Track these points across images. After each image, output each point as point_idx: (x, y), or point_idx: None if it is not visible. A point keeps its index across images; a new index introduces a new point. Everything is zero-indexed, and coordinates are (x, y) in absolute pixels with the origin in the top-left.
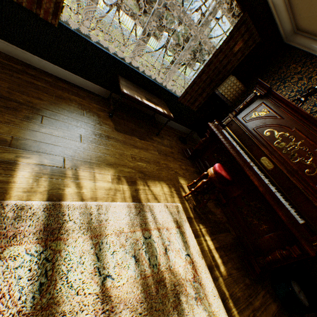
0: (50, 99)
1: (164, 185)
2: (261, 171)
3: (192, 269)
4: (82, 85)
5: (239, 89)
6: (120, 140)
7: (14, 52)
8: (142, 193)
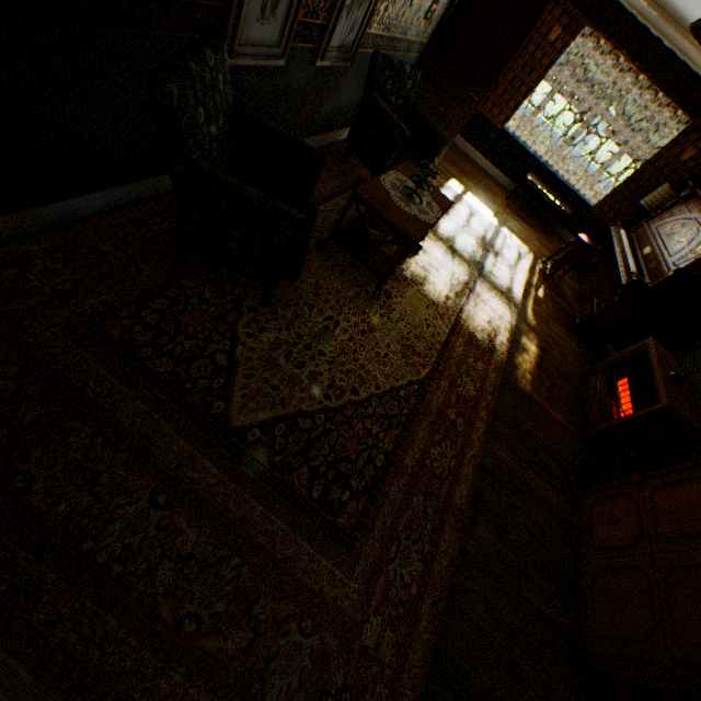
0: (471, 173)
1: (525, 247)
2: (634, 256)
3: (514, 266)
4: (495, 177)
5: (669, 197)
6: (505, 211)
7: (463, 147)
8: (503, 233)
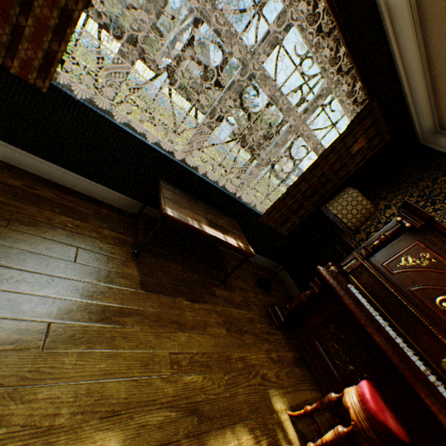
0: None
1: (245, 437)
2: None
3: None
4: (88, 191)
5: (368, 210)
6: (149, 316)
7: None
8: None
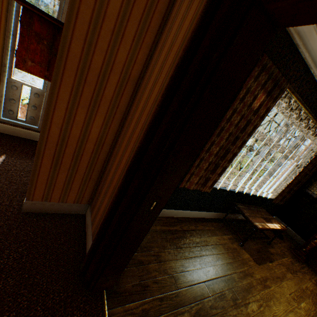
0: (214, 256)
1: None
2: None
3: None
4: (204, 216)
5: None
6: (269, 277)
7: (169, 213)
8: None
